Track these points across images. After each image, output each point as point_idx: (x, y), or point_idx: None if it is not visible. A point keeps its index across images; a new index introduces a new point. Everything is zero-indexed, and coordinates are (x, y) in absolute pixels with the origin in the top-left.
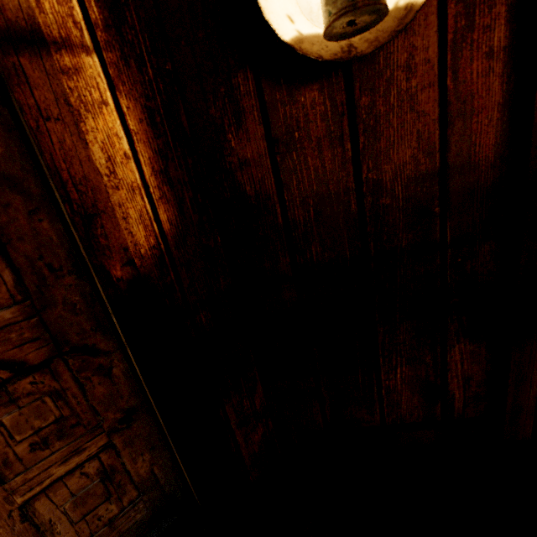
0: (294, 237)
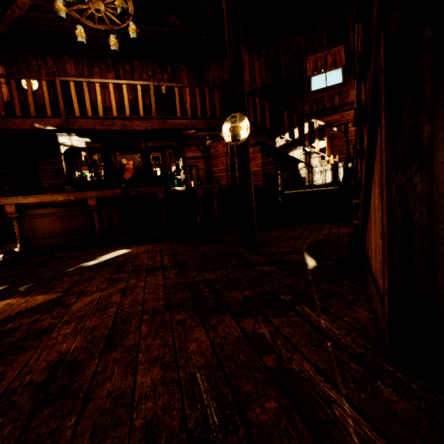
0: (27, 107)
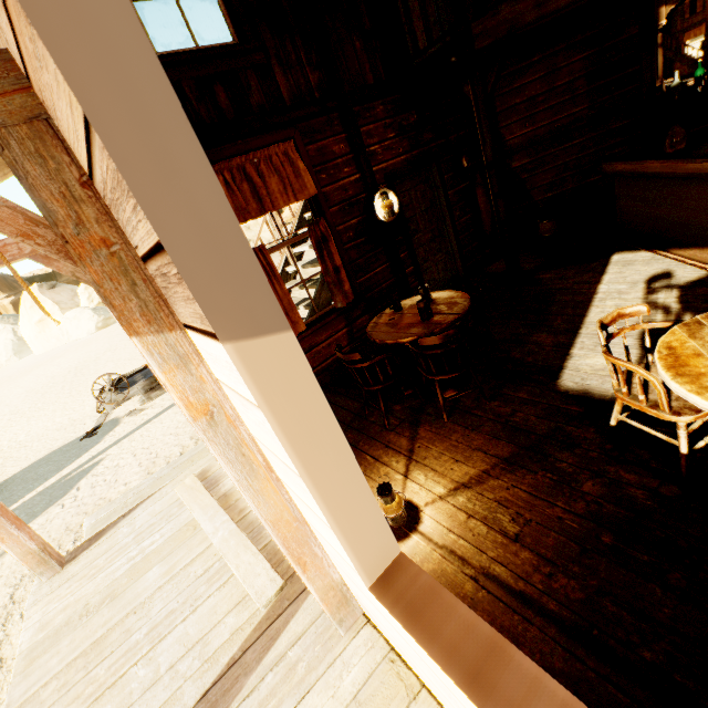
0: None
